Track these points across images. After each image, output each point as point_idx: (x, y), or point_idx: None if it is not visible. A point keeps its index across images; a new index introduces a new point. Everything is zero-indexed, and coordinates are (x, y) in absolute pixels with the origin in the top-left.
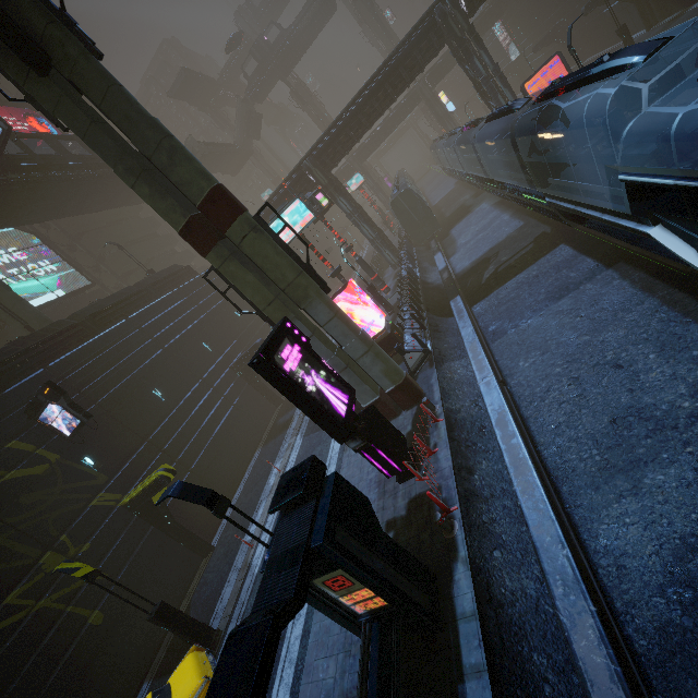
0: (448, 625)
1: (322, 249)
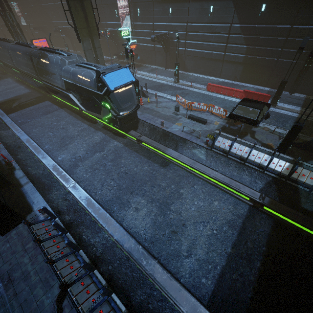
0: (15, 182)
1: None
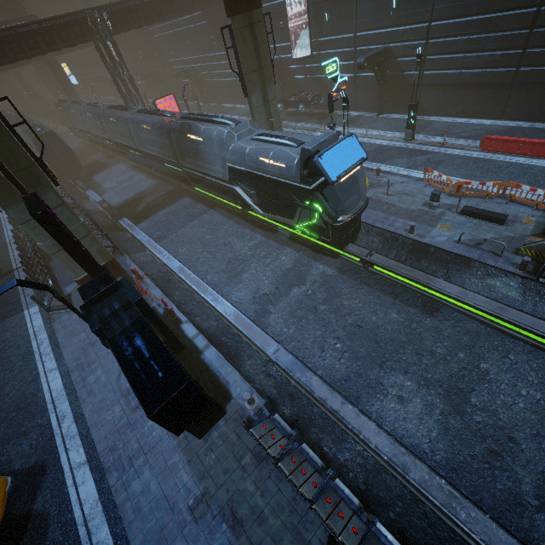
0: (188, 344)
1: None
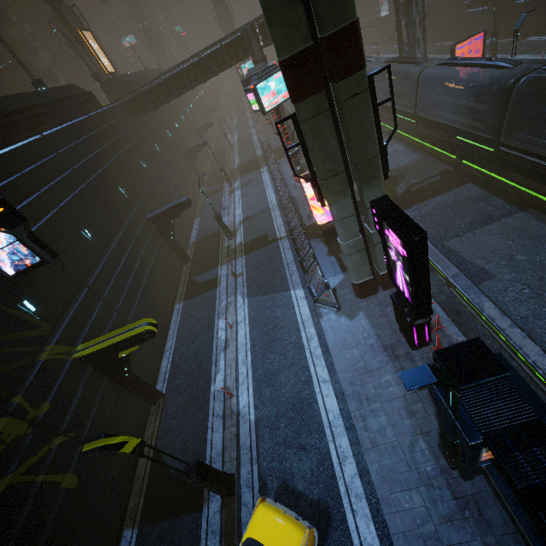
0: None
1: (196, 120)
